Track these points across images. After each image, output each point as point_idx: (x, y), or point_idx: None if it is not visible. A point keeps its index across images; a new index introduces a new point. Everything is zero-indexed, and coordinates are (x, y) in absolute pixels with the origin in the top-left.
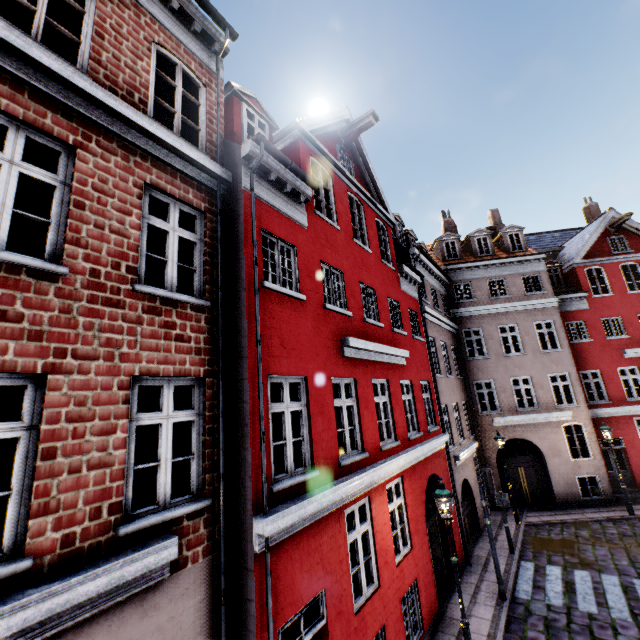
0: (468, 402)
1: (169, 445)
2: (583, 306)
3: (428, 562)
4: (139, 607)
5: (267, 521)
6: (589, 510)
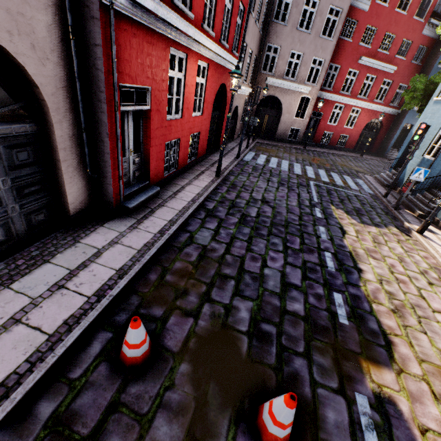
0: (257, 60)
1: None
2: (366, 7)
3: (207, 130)
4: None
5: None
6: (287, 144)
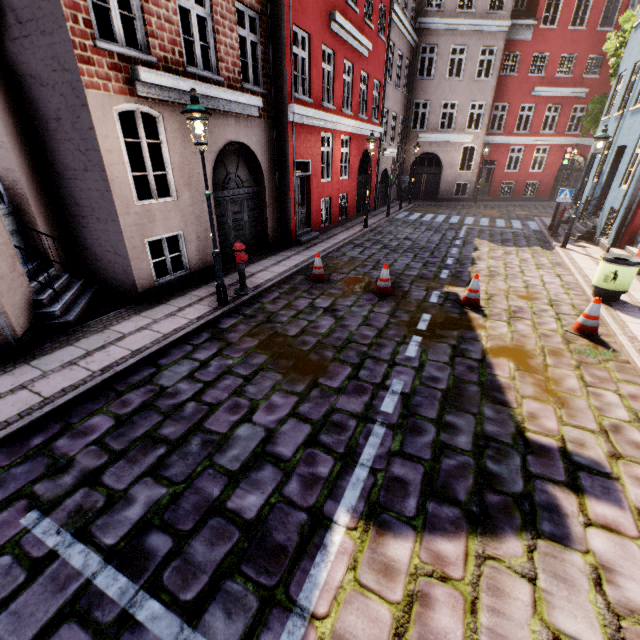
0: (405, 119)
1: (250, 53)
2: (527, 37)
3: (355, 192)
4: (250, 124)
5: (295, 106)
6: (454, 202)
